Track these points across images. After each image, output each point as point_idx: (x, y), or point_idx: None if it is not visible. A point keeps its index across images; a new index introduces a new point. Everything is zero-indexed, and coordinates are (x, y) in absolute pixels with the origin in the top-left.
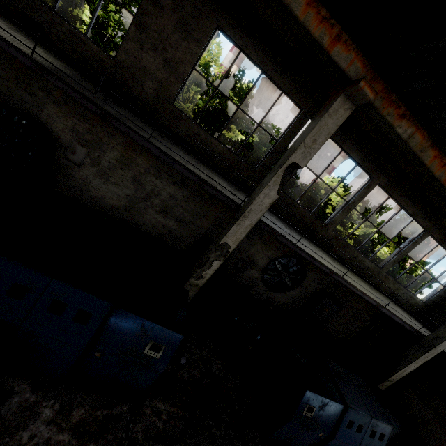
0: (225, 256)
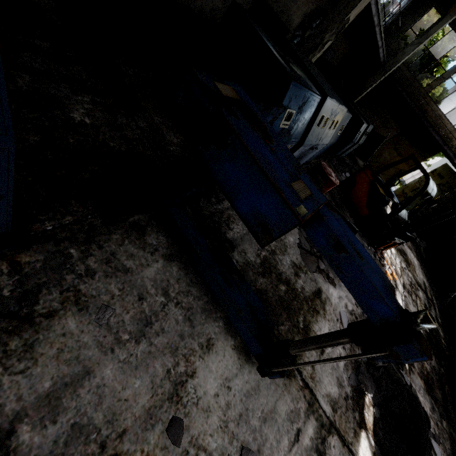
0: (337, 34)
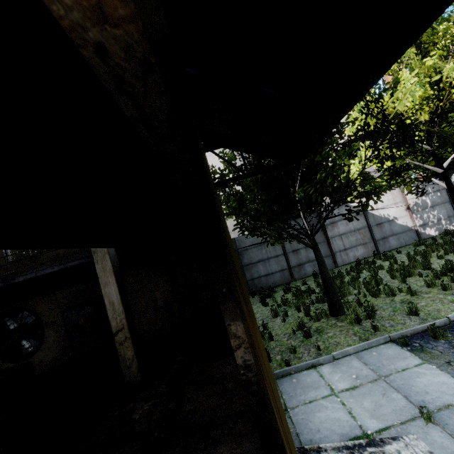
0: None
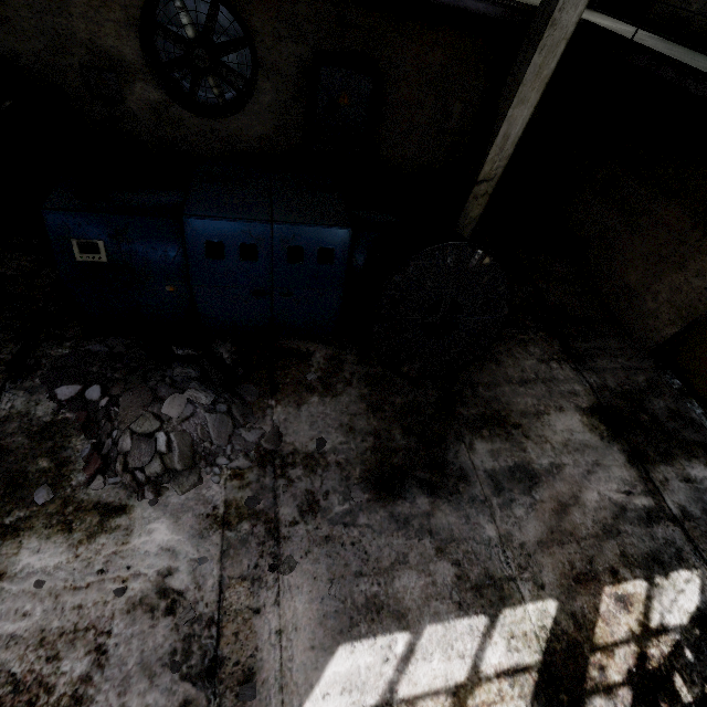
0: None
